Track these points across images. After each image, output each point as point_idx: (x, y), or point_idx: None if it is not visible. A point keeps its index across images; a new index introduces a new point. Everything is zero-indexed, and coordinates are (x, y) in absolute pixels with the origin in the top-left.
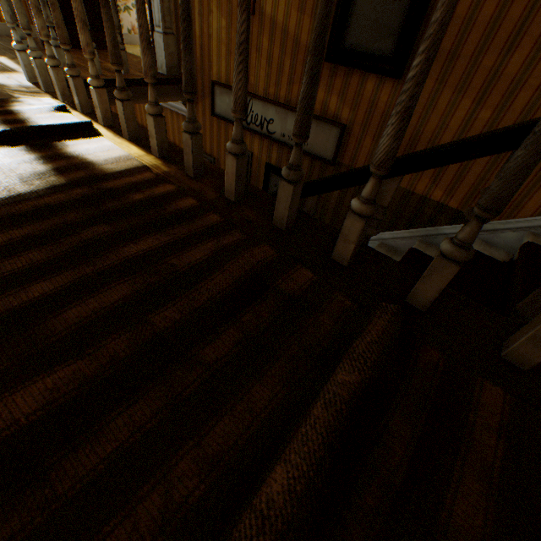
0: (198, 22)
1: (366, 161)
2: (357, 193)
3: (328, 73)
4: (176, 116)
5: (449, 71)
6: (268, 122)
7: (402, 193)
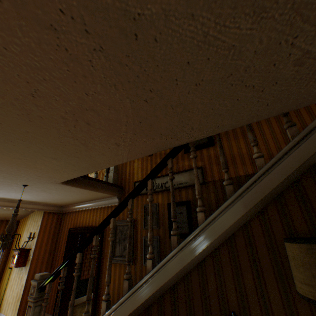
0: (128, 167)
1: (218, 174)
2: (223, 189)
3: (186, 156)
4: (110, 208)
5: (228, 136)
6: (165, 183)
7: (244, 177)
